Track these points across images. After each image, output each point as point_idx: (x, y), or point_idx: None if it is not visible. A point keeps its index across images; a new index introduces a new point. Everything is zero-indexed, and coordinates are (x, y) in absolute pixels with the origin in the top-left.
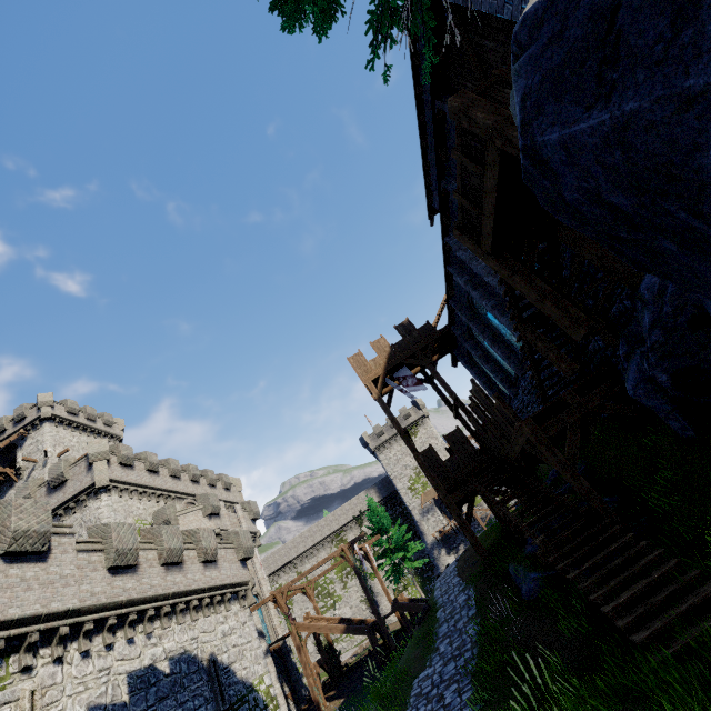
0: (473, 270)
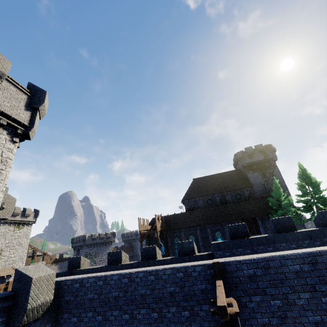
0: (204, 234)
